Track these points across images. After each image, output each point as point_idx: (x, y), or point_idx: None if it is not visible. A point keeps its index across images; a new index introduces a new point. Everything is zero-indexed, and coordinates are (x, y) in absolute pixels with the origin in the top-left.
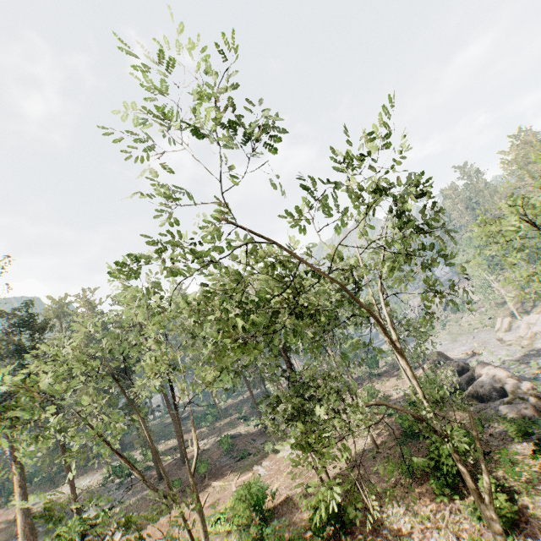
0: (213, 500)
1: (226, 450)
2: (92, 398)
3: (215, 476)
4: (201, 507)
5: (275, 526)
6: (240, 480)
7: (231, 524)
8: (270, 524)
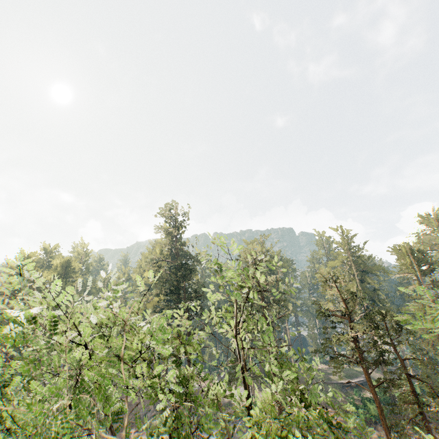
0: None
1: None
2: None
3: None
4: None
5: None
6: None
7: None
8: None
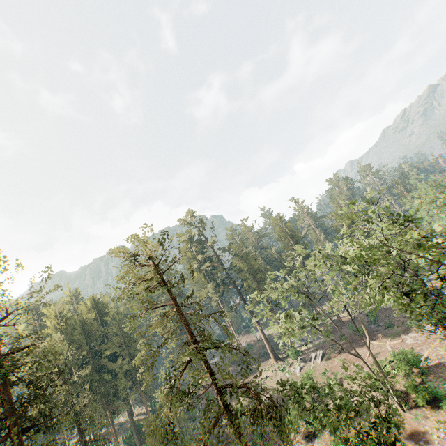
0: (375, 353)
1: (373, 321)
2: (314, 317)
3: (370, 337)
4: (378, 364)
5: (432, 379)
6: (392, 343)
7: (395, 371)
8: (427, 377)
